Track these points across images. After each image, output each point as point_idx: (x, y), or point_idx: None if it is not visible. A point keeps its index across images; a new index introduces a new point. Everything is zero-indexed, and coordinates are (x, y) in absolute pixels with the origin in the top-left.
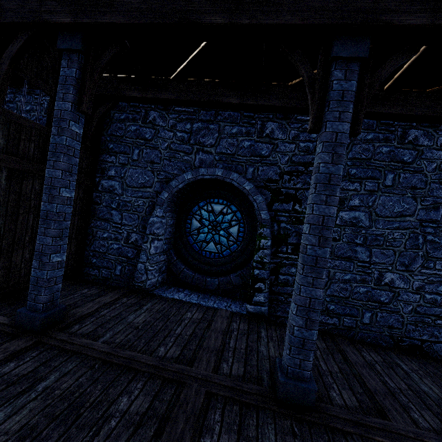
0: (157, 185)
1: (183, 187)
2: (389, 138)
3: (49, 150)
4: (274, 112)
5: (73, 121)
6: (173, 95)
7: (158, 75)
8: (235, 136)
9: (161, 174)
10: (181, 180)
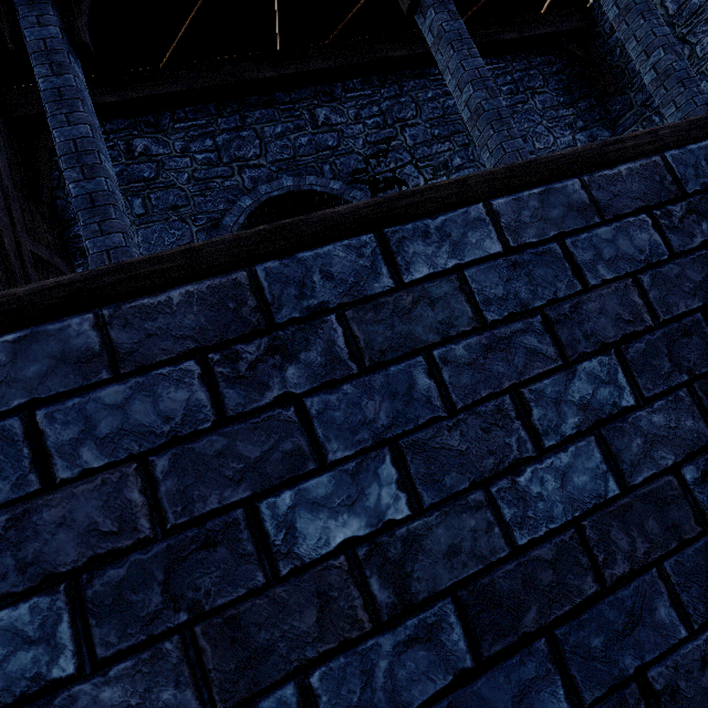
0: (200, 236)
1: (245, 223)
2: (447, 92)
3: (46, 102)
4: (323, 83)
5: (72, 57)
6: (177, 86)
7: (139, 65)
8: (283, 136)
9: (199, 218)
10: (239, 212)
